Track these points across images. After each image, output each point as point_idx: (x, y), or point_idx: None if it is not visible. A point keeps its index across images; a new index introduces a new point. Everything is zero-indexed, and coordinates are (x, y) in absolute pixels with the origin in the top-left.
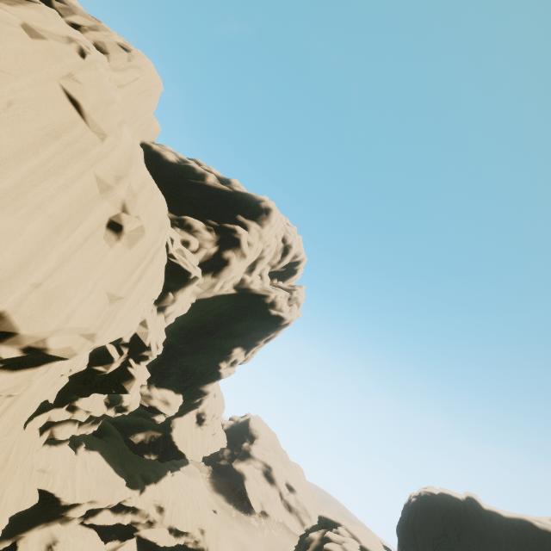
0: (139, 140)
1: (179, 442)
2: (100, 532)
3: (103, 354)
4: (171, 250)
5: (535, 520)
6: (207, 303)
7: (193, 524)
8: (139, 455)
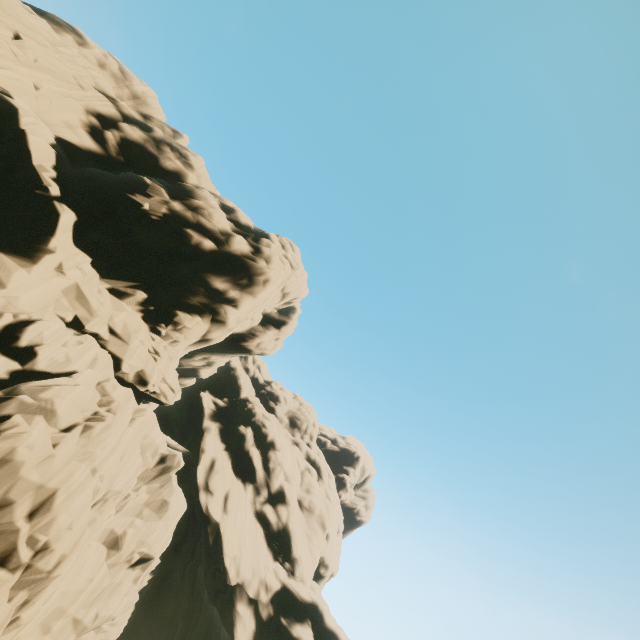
0: None
1: None
2: None
3: None
4: None
5: None
6: None
7: None
8: None
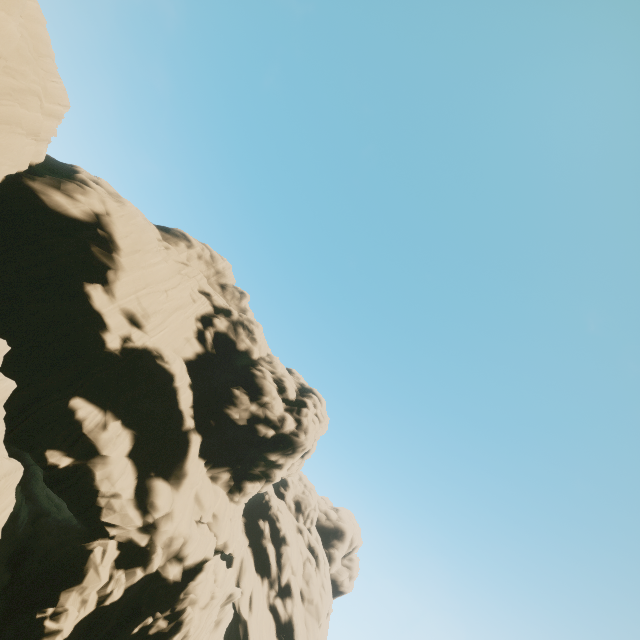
0: None
1: None
2: None
3: None
4: None
5: None
6: None
7: None
8: None
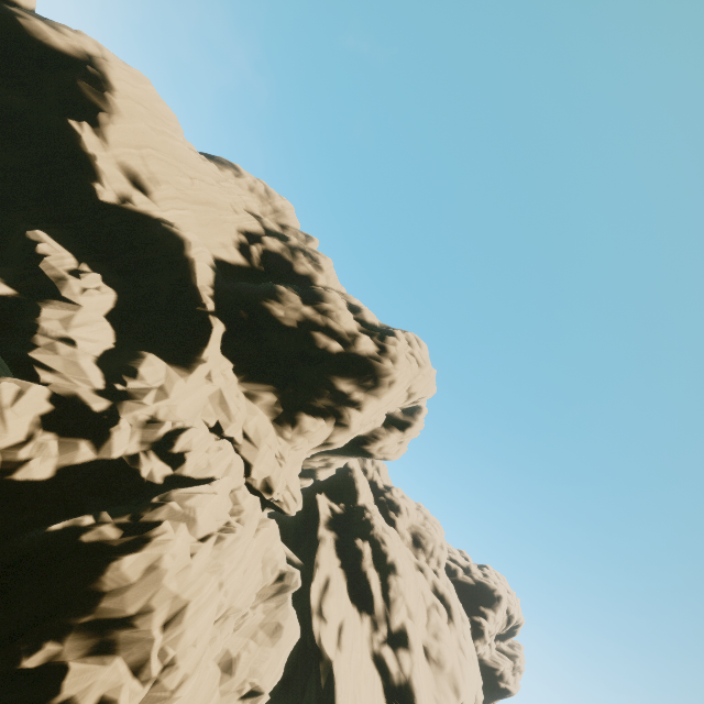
0: None
1: None
2: None
3: None
4: None
5: None
6: None
7: None
8: None
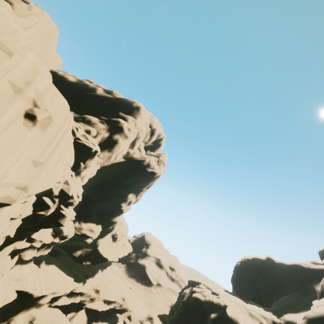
0: (49, 69)
1: (103, 252)
2: (62, 309)
3: (42, 203)
4: (77, 135)
5: (302, 264)
6: (108, 168)
7: (117, 296)
8: (80, 263)
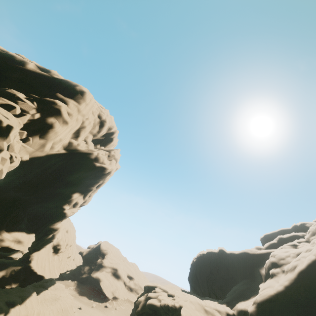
0: None
1: (37, 269)
2: None
3: None
4: None
5: (249, 251)
6: (43, 161)
7: None
8: (1, 288)
